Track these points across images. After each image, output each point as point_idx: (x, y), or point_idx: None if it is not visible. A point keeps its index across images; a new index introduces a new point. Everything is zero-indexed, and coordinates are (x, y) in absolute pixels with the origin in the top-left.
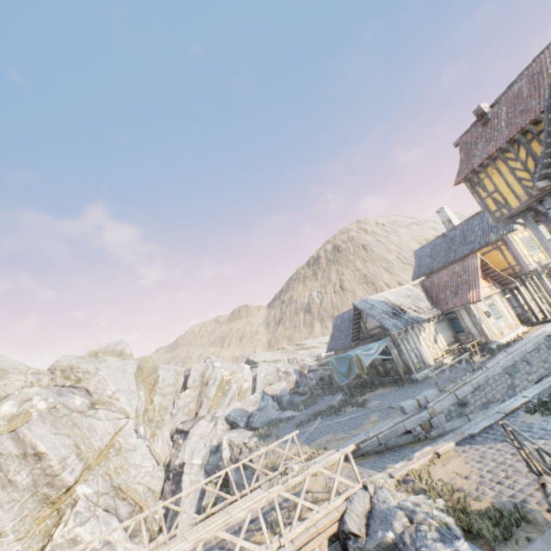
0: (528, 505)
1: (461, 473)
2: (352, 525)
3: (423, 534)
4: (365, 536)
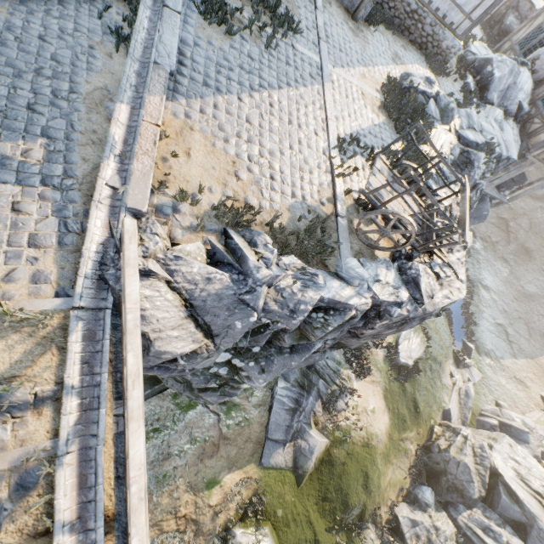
0: (310, 203)
1: (227, 171)
2: (183, 347)
3: (290, 292)
4: (209, 340)
